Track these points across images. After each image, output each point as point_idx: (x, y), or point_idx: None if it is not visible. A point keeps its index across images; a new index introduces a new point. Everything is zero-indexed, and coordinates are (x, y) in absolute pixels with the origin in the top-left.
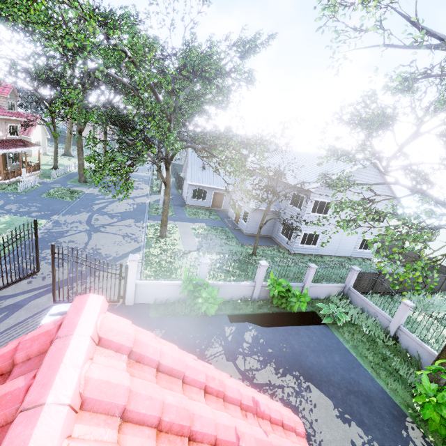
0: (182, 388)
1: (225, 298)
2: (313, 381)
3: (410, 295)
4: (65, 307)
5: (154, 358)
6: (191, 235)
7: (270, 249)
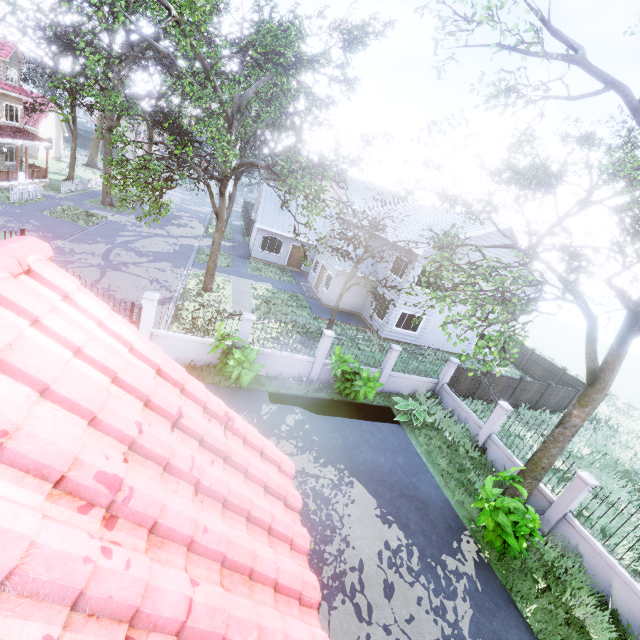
0: (126, 356)
1: (272, 373)
2: (360, 477)
3: (524, 409)
4: None
5: (96, 315)
6: (247, 295)
7: (354, 329)
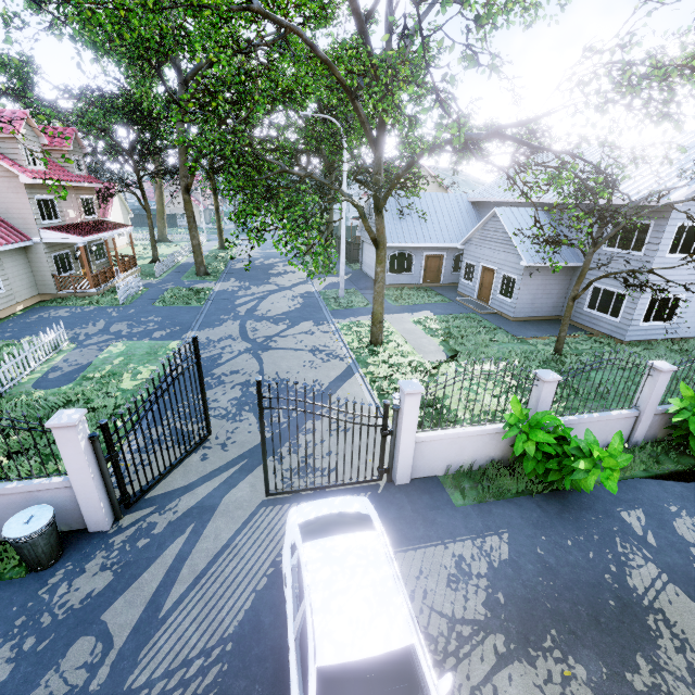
0: None
1: None
2: None
3: None
4: (314, 511)
5: None
6: (421, 335)
7: (576, 341)
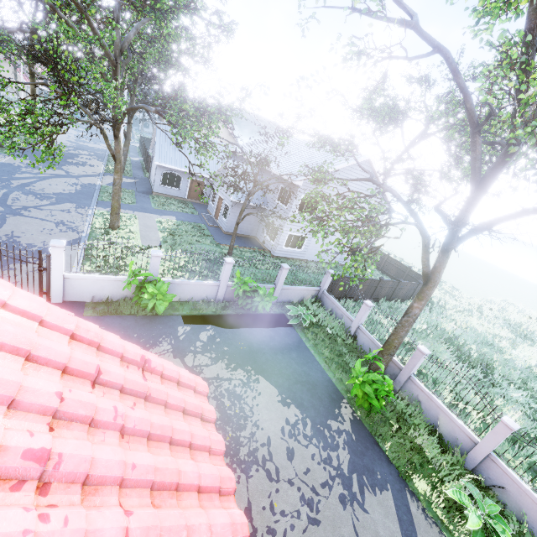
0: (37, 329)
1: (184, 298)
2: (264, 374)
3: (383, 301)
4: None
5: None
6: (154, 229)
7: (251, 251)
